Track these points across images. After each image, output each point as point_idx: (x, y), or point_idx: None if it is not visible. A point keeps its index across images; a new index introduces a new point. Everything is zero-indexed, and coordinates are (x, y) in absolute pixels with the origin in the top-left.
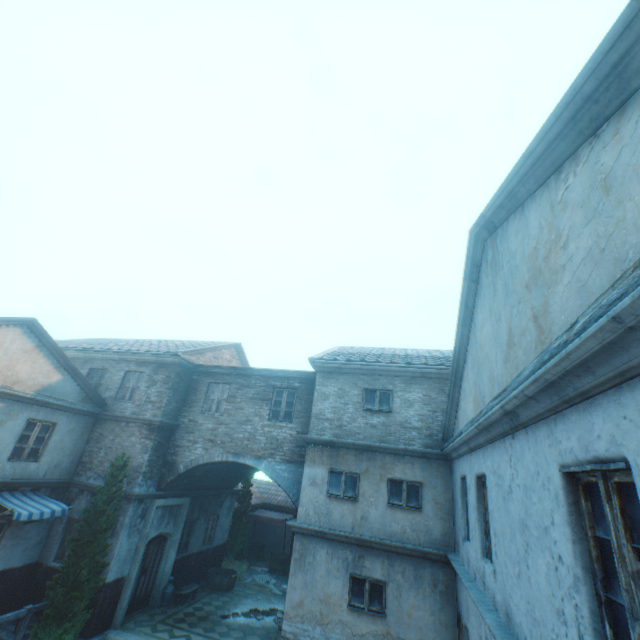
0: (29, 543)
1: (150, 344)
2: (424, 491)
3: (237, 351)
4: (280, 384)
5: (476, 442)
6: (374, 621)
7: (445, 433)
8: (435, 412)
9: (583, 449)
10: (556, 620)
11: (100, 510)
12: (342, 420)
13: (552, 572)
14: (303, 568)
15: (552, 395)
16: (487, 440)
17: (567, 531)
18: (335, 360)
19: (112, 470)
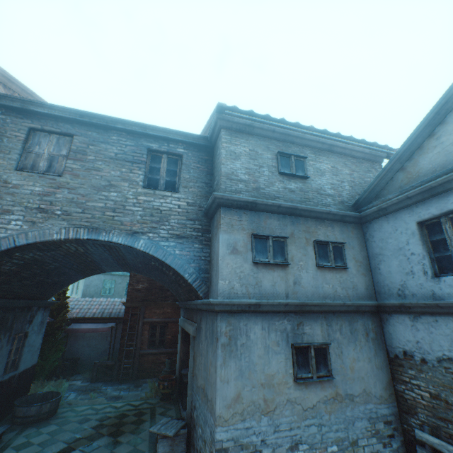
0: None
1: None
2: (346, 251)
3: None
4: (157, 147)
5: None
6: (323, 387)
7: (364, 196)
8: (343, 182)
9: None
10: None
11: None
12: (259, 183)
13: None
14: (235, 354)
15: None
16: None
17: None
18: (246, 116)
19: None
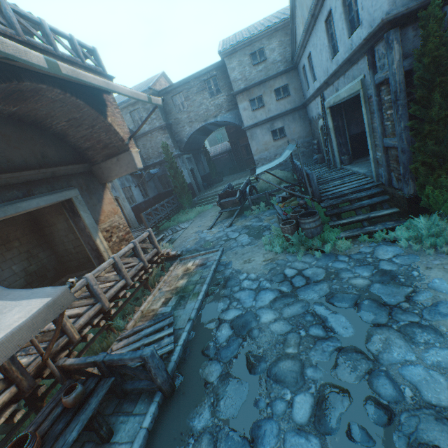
0: (152, 189)
1: (123, 96)
2: (289, 87)
3: (164, 78)
4: (206, 78)
5: (305, 41)
6: (283, 140)
7: (292, 56)
8: (286, 48)
9: (326, 12)
10: (327, 63)
11: (172, 162)
12: (246, 77)
13: (325, 53)
14: (253, 140)
15: (320, 1)
16: (309, 36)
17: (326, 38)
18: (230, 46)
19: (164, 150)
